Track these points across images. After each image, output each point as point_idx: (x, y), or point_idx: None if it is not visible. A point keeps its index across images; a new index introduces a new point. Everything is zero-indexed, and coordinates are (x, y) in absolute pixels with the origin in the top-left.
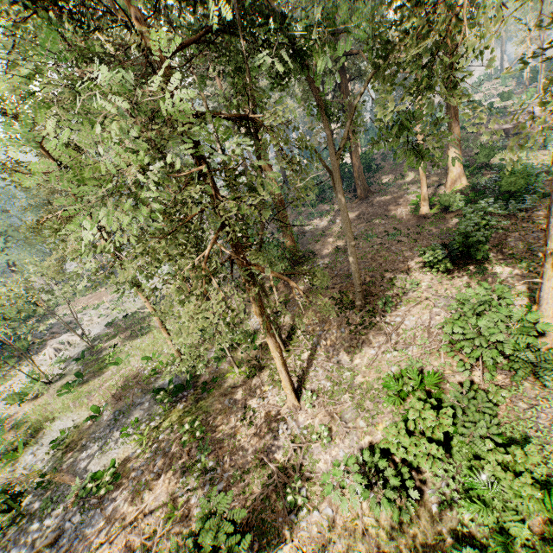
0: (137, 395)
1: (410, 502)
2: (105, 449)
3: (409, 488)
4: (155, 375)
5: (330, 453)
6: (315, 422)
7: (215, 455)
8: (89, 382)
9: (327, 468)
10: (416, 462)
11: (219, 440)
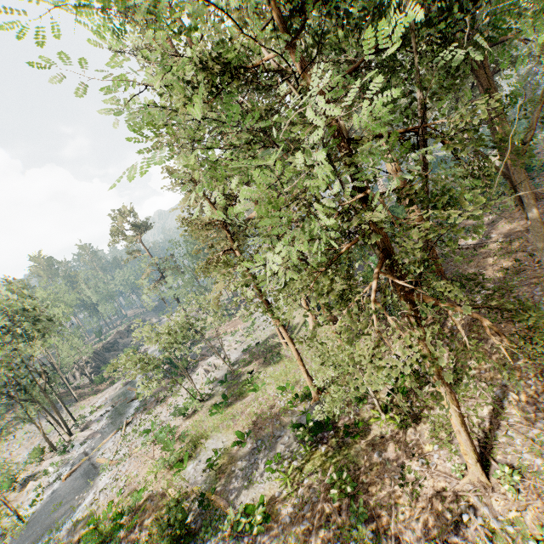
0: (276, 426)
1: None
2: (252, 481)
3: None
4: (291, 407)
5: None
6: (526, 517)
7: (373, 524)
8: (232, 405)
9: None
10: None
11: (375, 504)
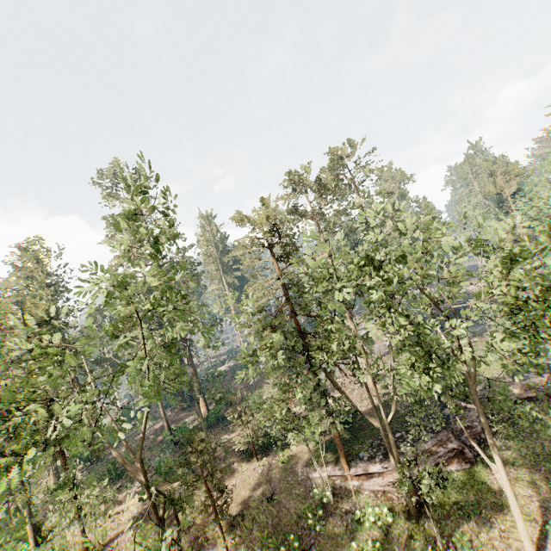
0: None
1: None
2: None
3: None
4: None
5: None
6: None
7: None
8: None
9: None
10: None
11: None
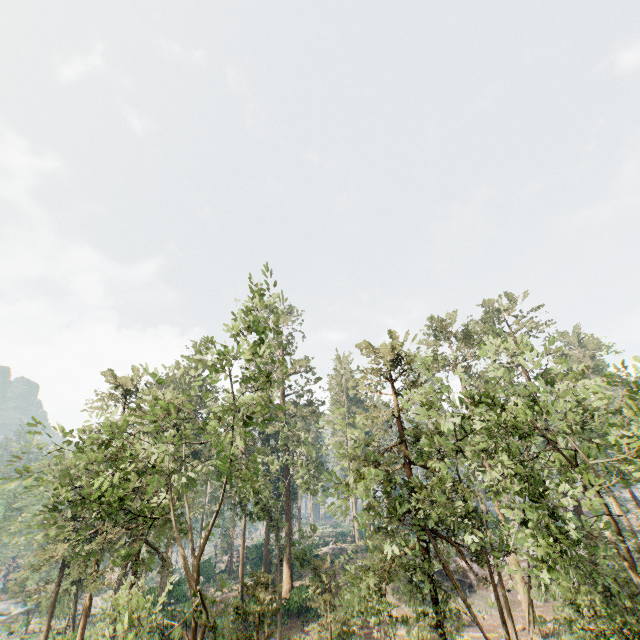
0: None
1: None
2: None
3: None
4: None
5: None
6: None
7: None
8: None
9: None
10: None
11: None
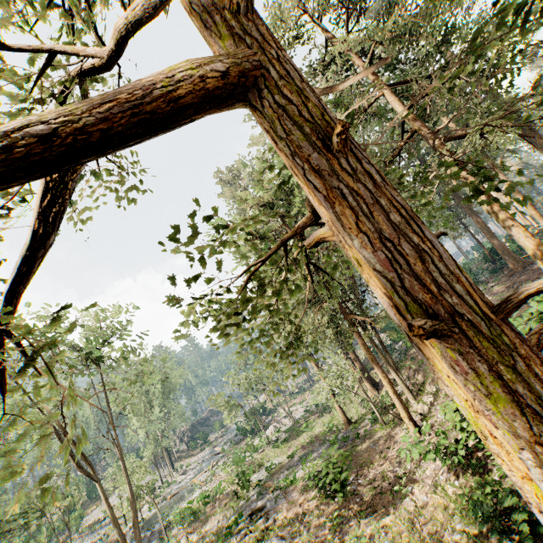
0: (316, 446)
1: (459, 459)
2: (293, 473)
3: (459, 449)
4: (328, 433)
5: (435, 463)
6: None
7: (356, 473)
8: (290, 442)
9: (431, 474)
10: (482, 445)
11: (360, 465)
